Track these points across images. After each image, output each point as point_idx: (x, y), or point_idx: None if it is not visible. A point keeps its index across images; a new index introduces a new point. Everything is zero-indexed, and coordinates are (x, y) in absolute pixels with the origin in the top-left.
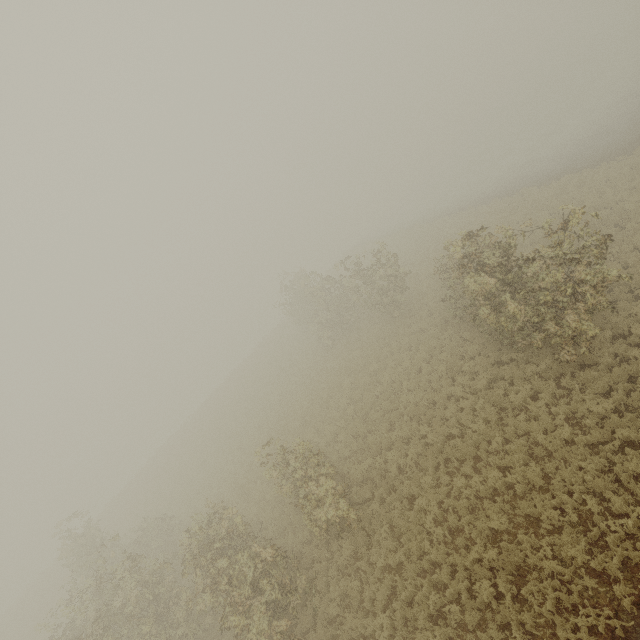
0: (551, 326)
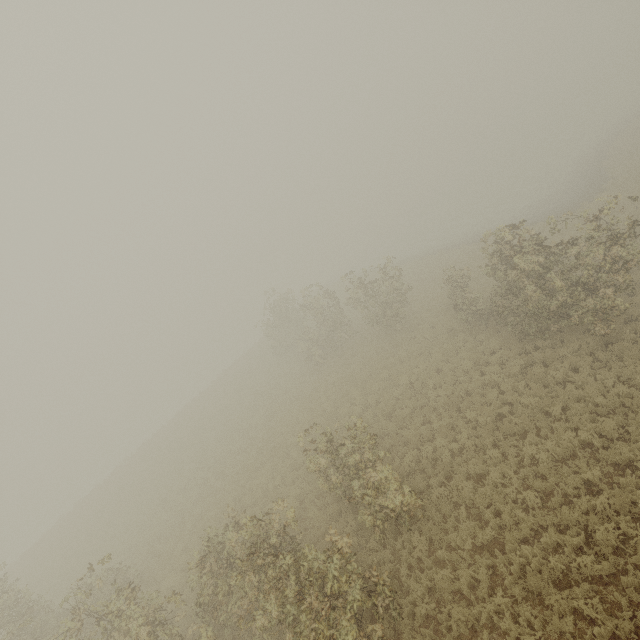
0: (588, 303)
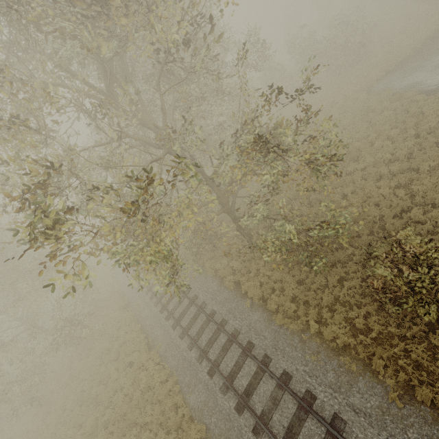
0: None
